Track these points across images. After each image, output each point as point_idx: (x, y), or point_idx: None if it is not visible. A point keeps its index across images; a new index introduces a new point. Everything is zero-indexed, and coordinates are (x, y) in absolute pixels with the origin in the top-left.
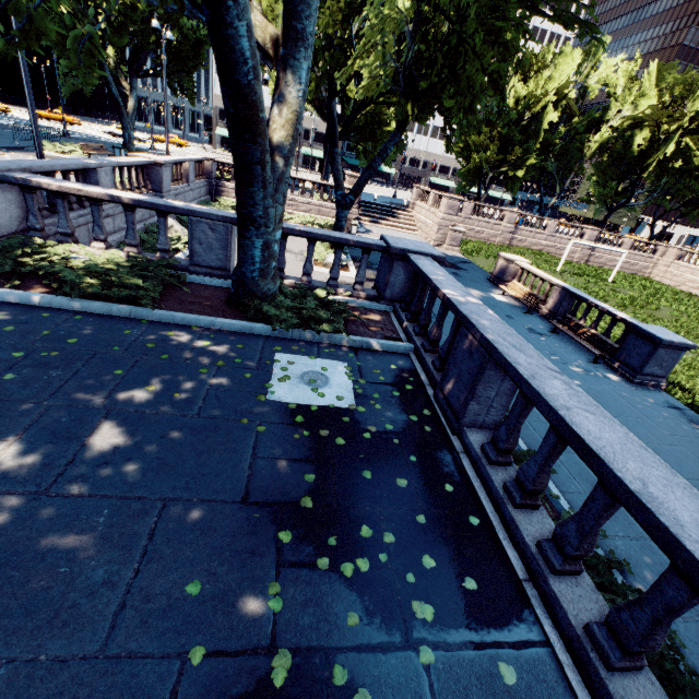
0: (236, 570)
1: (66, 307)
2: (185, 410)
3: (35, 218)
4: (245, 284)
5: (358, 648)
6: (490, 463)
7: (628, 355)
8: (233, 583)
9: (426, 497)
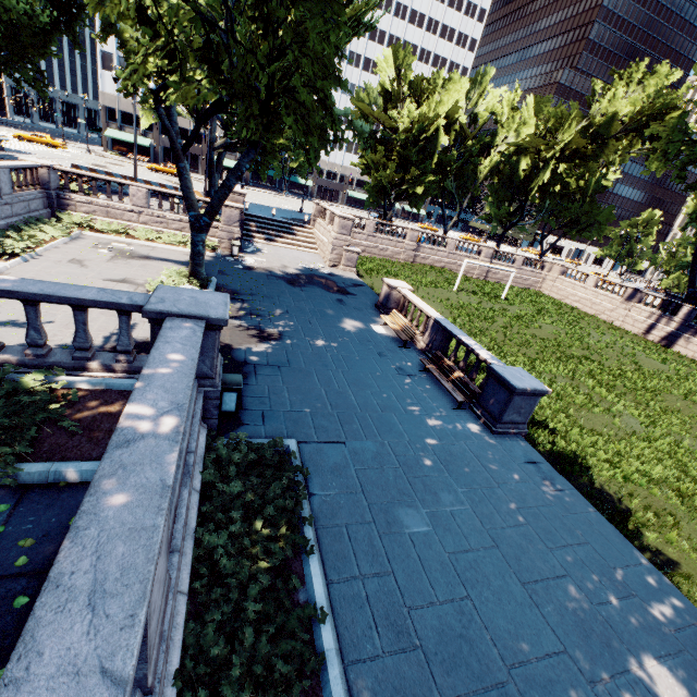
0: None
1: None
2: None
3: None
4: None
5: None
6: None
7: (489, 401)
8: None
9: None
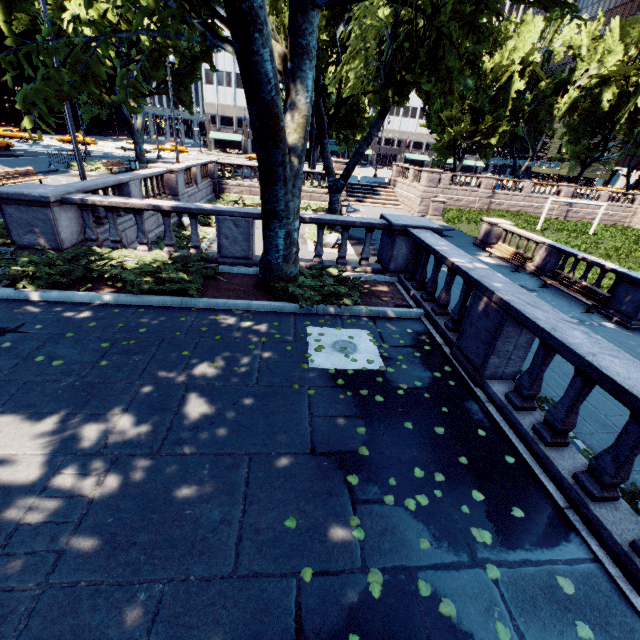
0: (320, 508)
1: (130, 303)
2: (245, 380)
3: (91, 231)
4: (271, 270)
5: (434, 566)
6: (516, 409)
7: (621, 303)
8: (320, 518)
9: (463, 442)
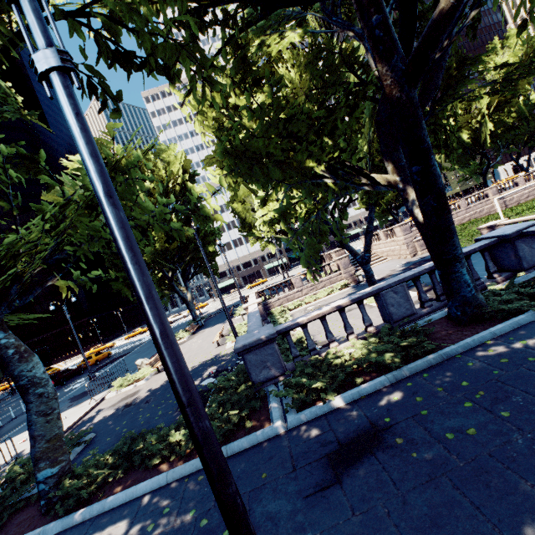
0: None
1: (405, 375)
2: None
3: (294, 349)
4: (468, 303)
5: None
6: None
7: None
8: None
9: None
